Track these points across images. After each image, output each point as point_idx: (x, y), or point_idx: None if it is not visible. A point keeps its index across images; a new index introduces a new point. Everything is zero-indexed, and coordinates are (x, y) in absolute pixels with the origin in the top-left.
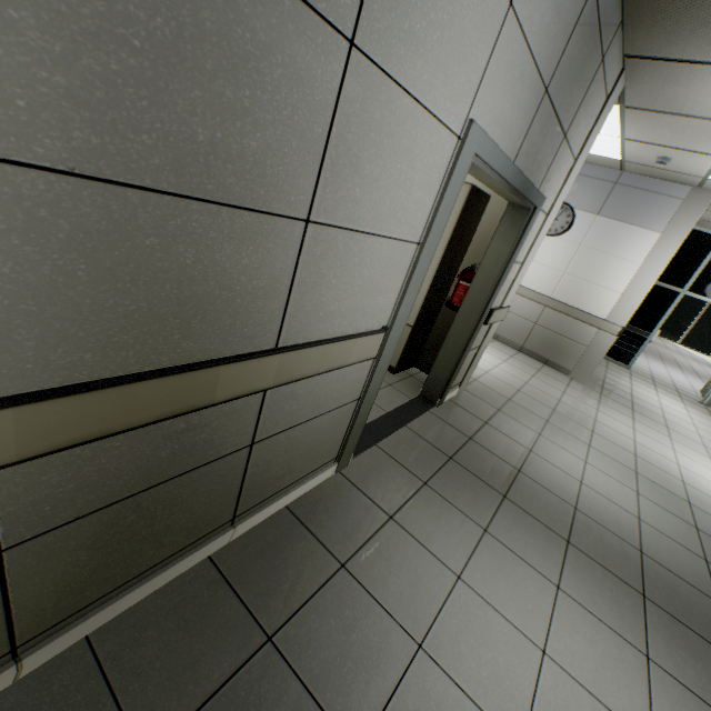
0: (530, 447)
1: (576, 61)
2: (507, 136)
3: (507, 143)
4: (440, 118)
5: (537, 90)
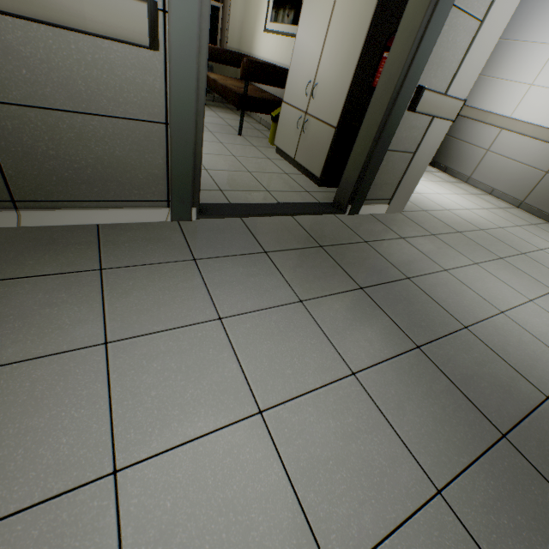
0: (448, 268)
1: None
2: None
3: None
4: None
5: None
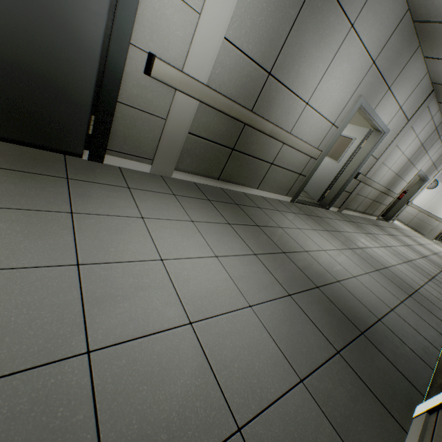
0: (411, 236)
1: (440, 159)
2: (424, 170)
3: (424, 171)
4: (417, 169)
5: (431, 164)
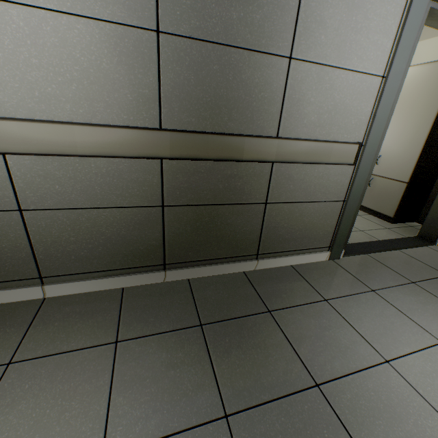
0: None
1: None
2: None
3: None
4: None
5: None
